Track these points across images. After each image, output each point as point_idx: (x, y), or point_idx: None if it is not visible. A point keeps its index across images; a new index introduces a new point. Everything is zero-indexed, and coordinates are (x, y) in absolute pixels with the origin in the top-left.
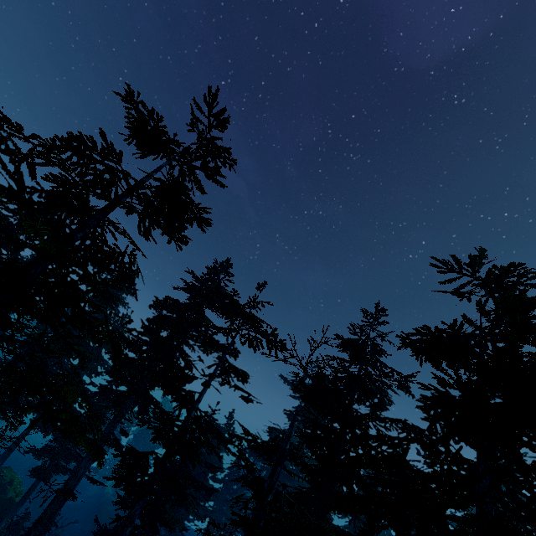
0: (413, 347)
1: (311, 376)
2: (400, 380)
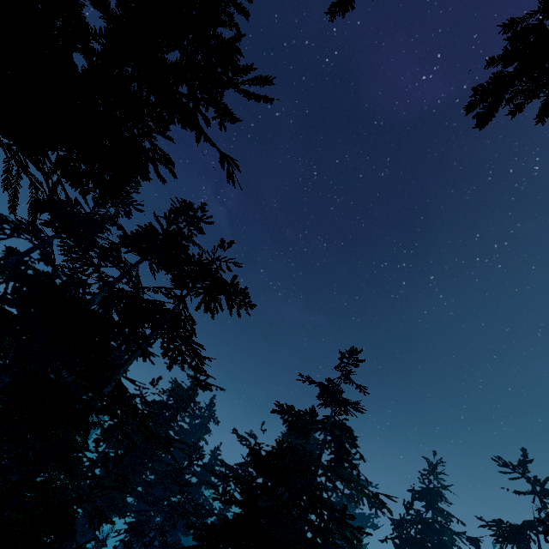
0: (497, 540)
1: (391, 519)
2: (472, 539)
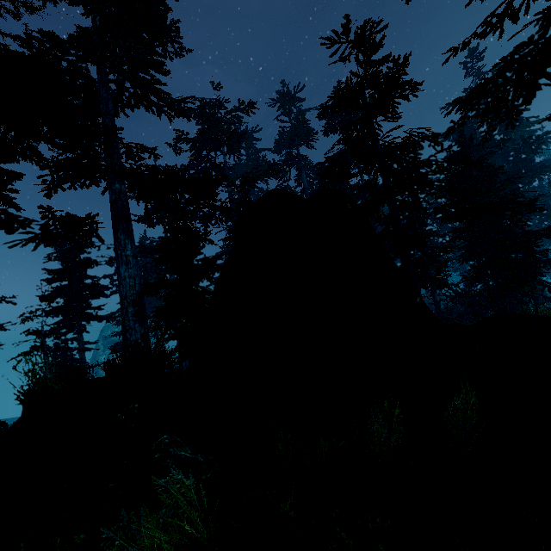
0: None
1: None
2: None
